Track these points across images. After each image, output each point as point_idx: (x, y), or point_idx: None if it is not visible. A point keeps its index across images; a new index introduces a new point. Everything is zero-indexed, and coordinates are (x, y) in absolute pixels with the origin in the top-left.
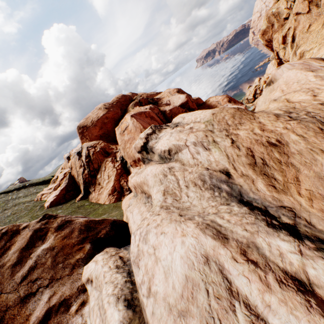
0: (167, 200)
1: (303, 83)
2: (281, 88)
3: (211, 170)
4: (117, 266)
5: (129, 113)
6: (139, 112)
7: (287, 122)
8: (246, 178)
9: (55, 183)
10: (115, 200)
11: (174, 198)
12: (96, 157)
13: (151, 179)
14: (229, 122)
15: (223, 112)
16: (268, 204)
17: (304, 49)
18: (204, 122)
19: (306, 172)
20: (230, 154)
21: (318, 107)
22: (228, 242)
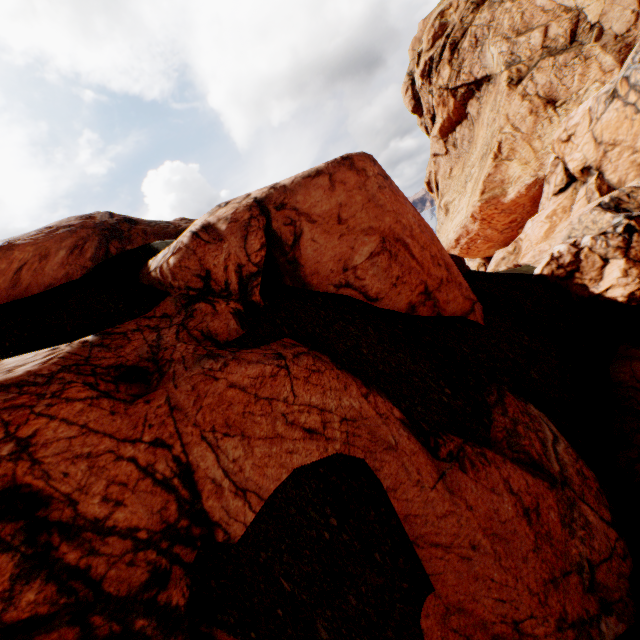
0: None
1: None
2: None
3: None
4: None
5: None
6: None
7: None
8: None
9: None
10: None
11: None
12: None
13: None
14: None
15: None
16: None
17: (447, 200)
18: None
19: None
20: None
21: None
22: None
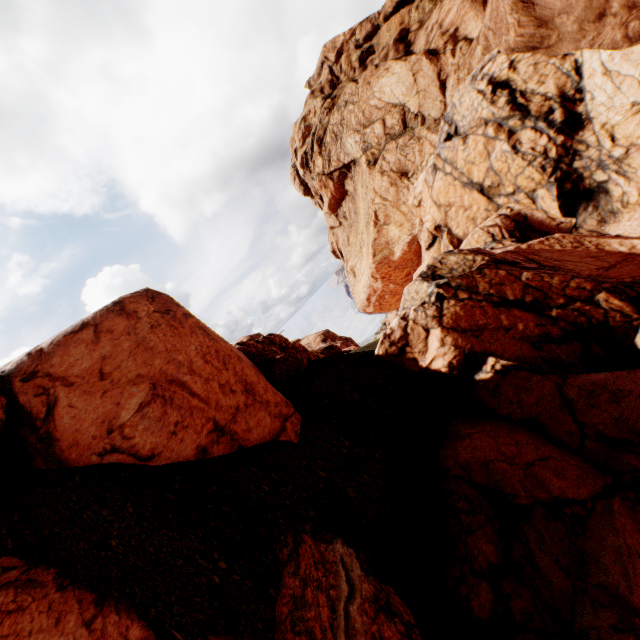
0: None
1: None
2: None
3: None
4: None
5: None
6: None
7: None
8: None
9: None
10: None
11: None
12: None
13: None
14: None
15: None
16: None
17: (351, 265)
18: None
19: None
20: None
21: None
22: None
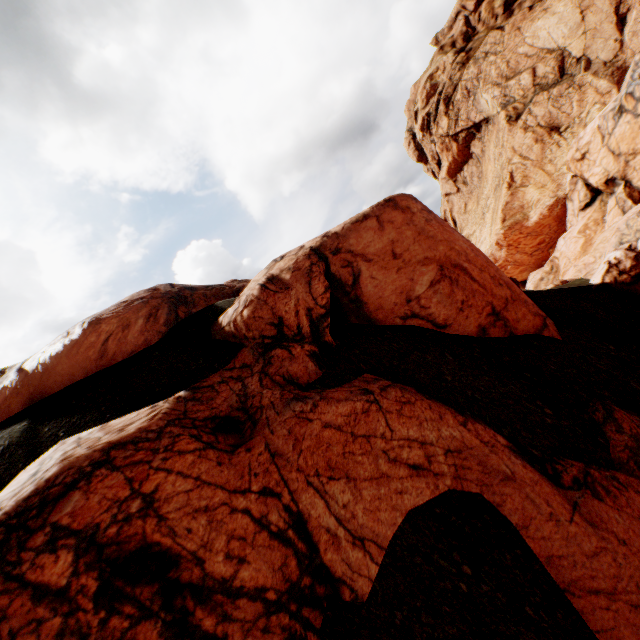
0: None
1: None
2: None
3: None
4: None
5: None
6: None
7: None
8: None
9: None
10: None
11: None
12: None
13: None
14: None
15: None
16: None
17: (467, 233)
18: None
19: None
20: None
21: None
22: None
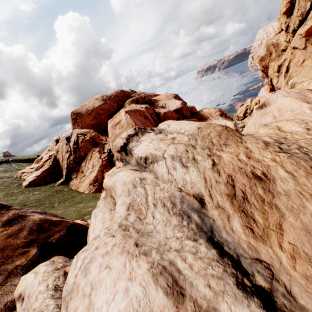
0: (129, 218)
1: (297, 113)
2: (273, 113)
3: (185, 192)
4: (56, 287)
5: (124, 108)
6: (134, 109)
7: (276, 153)
8: (222, 212)
9: (38, 163)
10: (95, 190)
11: (138, 215)
12: (84, 145)
13: (119, 186)
14: (214, 141)
15: (210, 128)
16: (242, 252)
17: (295, 81)
18: (188, 135)
19: (291, 220)
20: (209, 178)
21: (311, 142)
22: (184, 301)
